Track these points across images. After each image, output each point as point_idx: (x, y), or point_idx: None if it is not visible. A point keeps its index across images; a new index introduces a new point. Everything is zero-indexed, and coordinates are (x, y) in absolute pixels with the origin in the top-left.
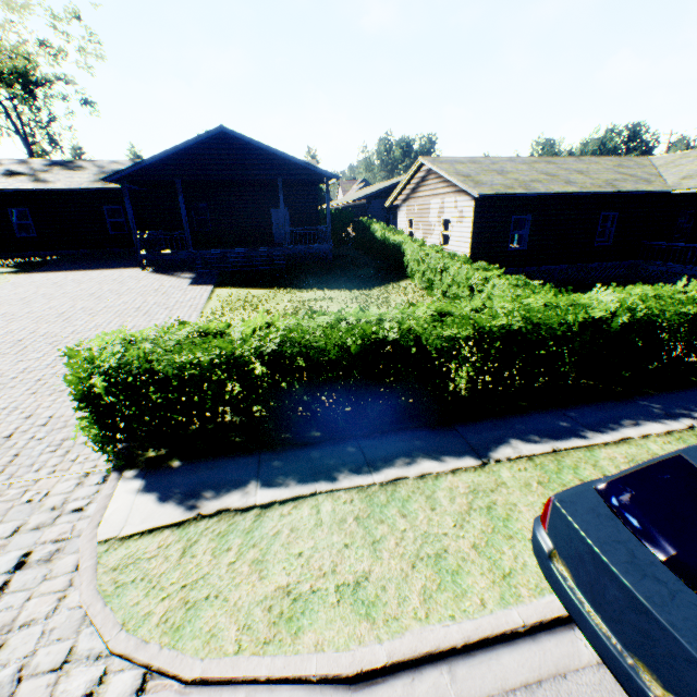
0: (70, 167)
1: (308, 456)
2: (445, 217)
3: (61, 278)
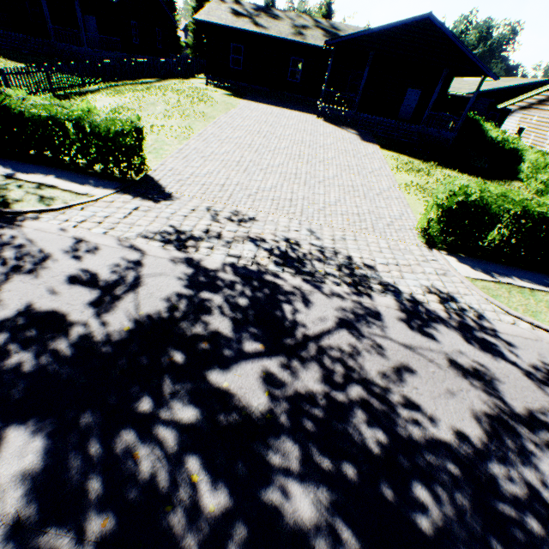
0: (270, 14)
1: (532, 275)
2: None
3: (269, 110)
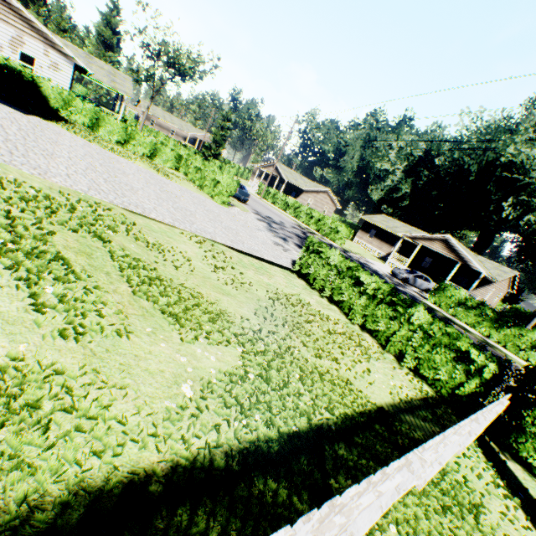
0: None
1: None
2: (29, 53)
3: None
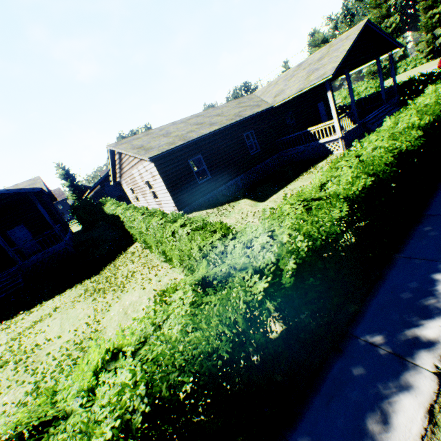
0: None
1: None
2: (146, 179)
3: None
